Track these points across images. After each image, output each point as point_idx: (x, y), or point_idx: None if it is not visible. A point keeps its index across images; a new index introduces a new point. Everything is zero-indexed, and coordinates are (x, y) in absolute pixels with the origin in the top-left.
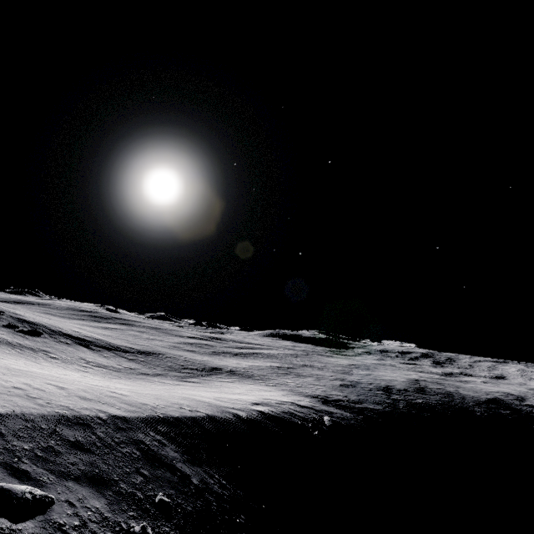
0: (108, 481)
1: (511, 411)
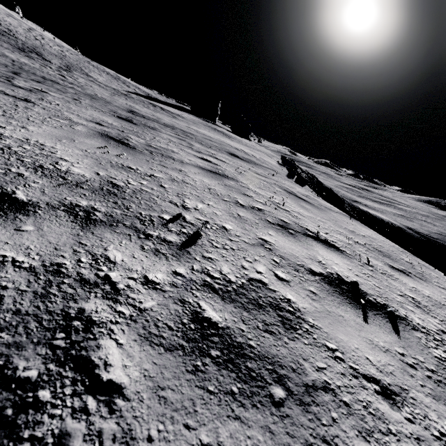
0: None
1: None
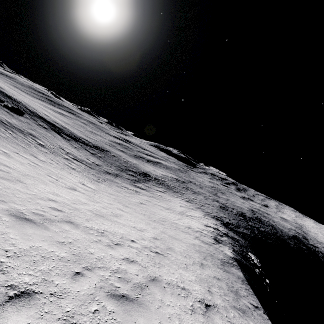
0: None
1: (306, 248)
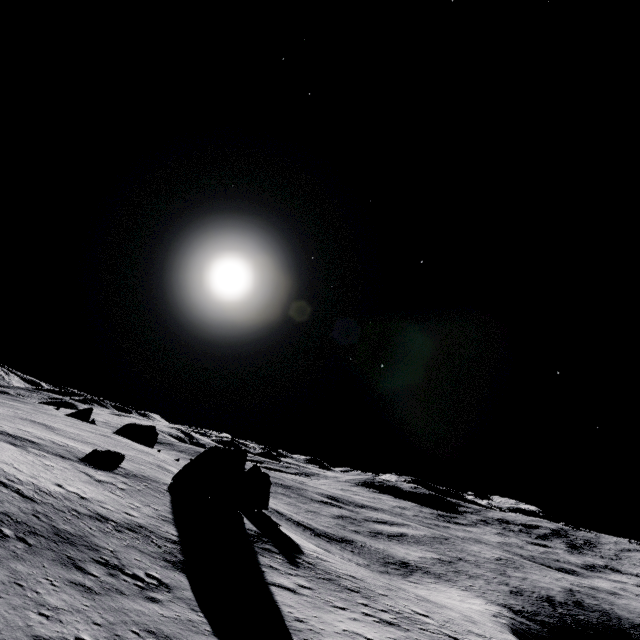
0: None
1: None
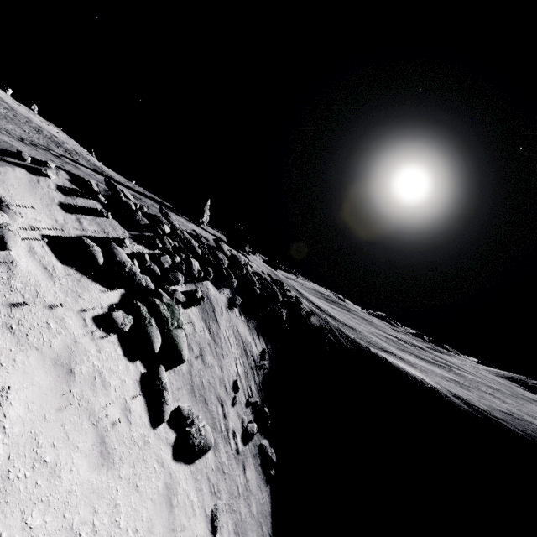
0: (322, 323)
1: None
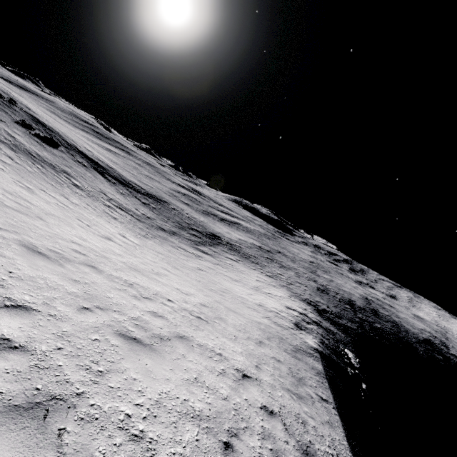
0: None
1: (443, 358)
